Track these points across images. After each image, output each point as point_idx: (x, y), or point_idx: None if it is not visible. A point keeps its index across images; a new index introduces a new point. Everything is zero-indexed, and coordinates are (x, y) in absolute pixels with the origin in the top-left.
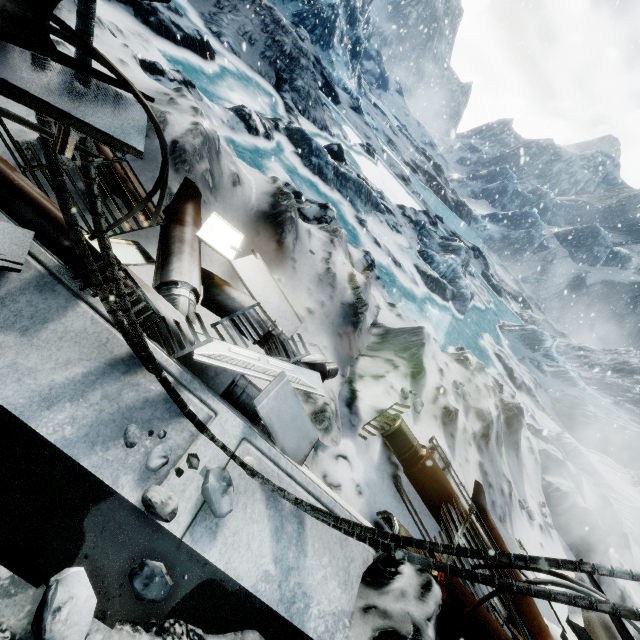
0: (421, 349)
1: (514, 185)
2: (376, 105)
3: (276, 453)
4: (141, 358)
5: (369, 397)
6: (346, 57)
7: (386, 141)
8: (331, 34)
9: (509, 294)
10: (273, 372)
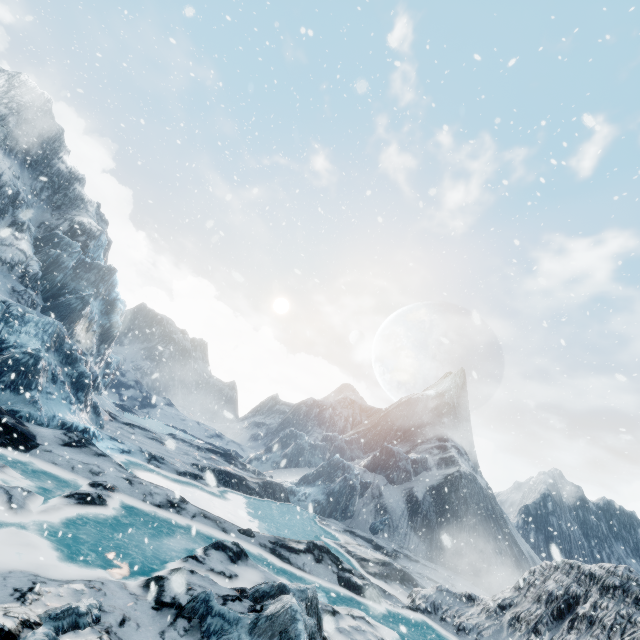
0: None
1: (307, 441)
2: (133, 424)
3: None
4: None
5: None
6: (65, 392)
7: (146, 459)
8: (32, 376)
9: (381, 576)
10: None
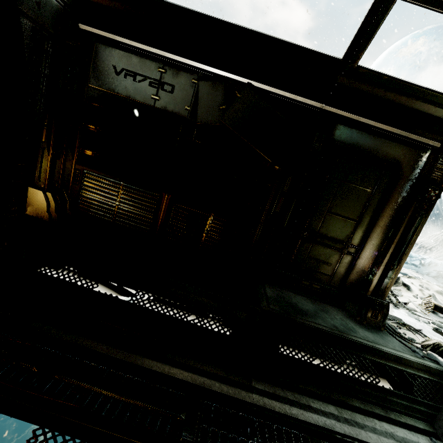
0: (400, 279)
1: None
2: None
3: (431, 317)
4: (396, 305)
5: (409, 303)
6: None
7: None
8: None
9: None
10: (405, 300)
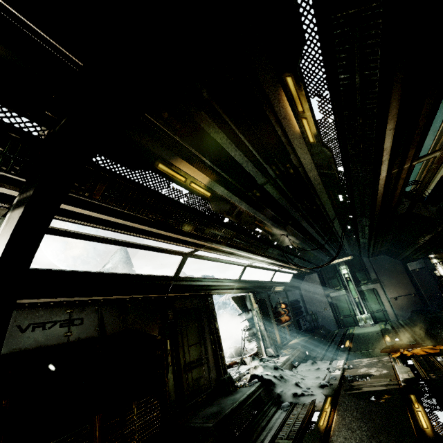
0: None
1: None
2: None
3: (232, 372)
4: None
5: None
6: None
7: None
8: None
9: None
10: None
